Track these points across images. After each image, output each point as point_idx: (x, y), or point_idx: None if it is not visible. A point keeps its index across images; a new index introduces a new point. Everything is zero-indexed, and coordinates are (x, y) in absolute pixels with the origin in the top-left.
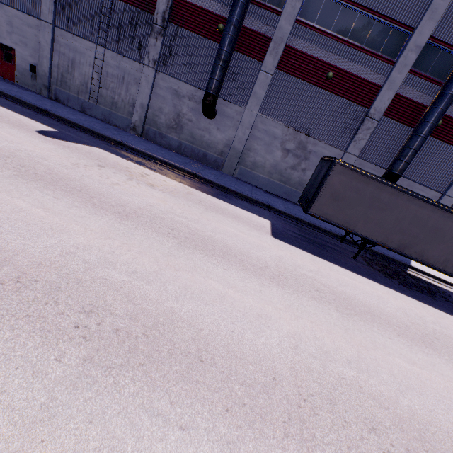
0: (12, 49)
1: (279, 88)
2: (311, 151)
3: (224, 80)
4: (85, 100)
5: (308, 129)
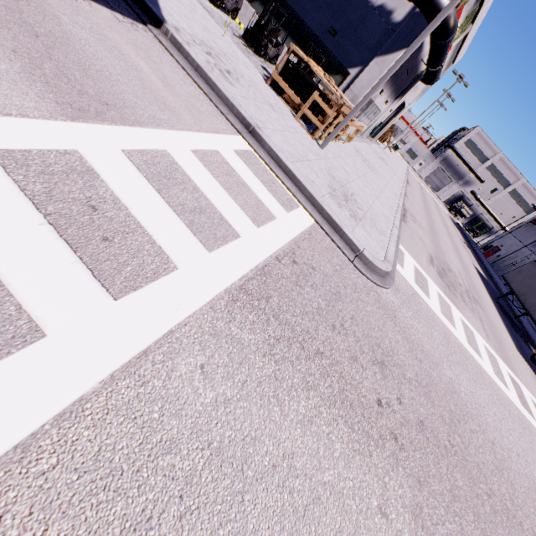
0: (500, 250)
1: None
2: None
3: None
4: (502, 268)
5: None
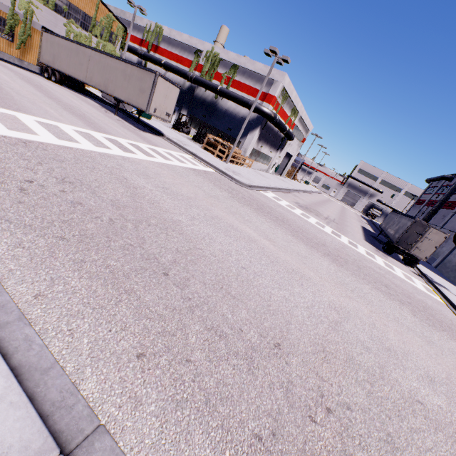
0: None
1: (455, 217)
2: (450, 238)
3: (430, 216)
4: None
5: (455, 229)
